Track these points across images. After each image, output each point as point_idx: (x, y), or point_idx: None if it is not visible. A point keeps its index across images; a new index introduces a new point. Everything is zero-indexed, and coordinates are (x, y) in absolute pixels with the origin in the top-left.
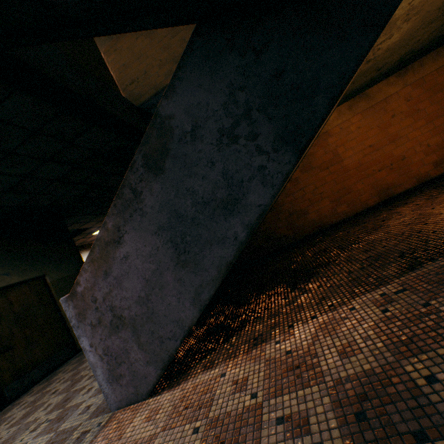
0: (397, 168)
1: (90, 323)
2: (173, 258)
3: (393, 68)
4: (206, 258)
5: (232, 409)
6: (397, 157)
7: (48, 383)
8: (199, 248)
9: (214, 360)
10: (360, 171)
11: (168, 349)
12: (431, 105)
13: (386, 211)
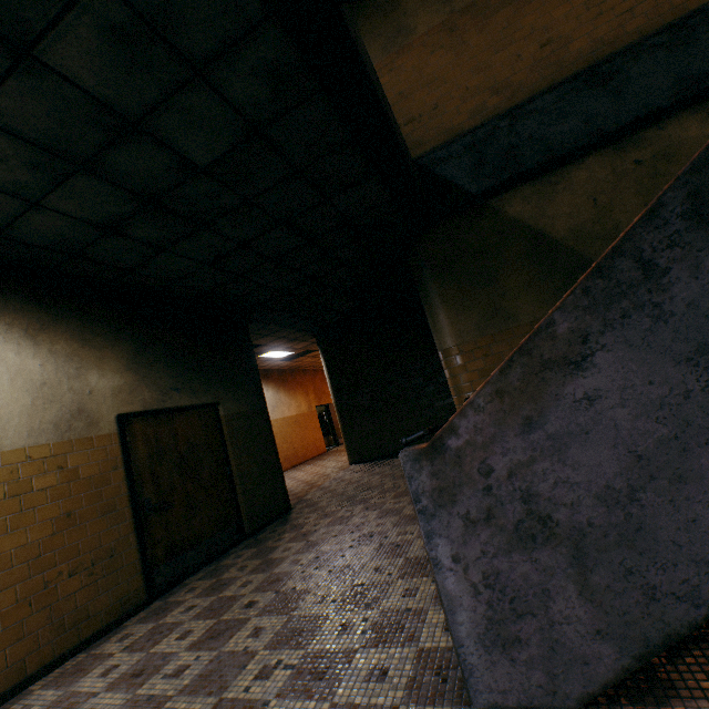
0: None
1: (463, 514)
2: None
3: None
4: None
5: None
6: None
7: (219, 581)
8: None
9: None
10: None
11: (667, 620)
12: None
13: None
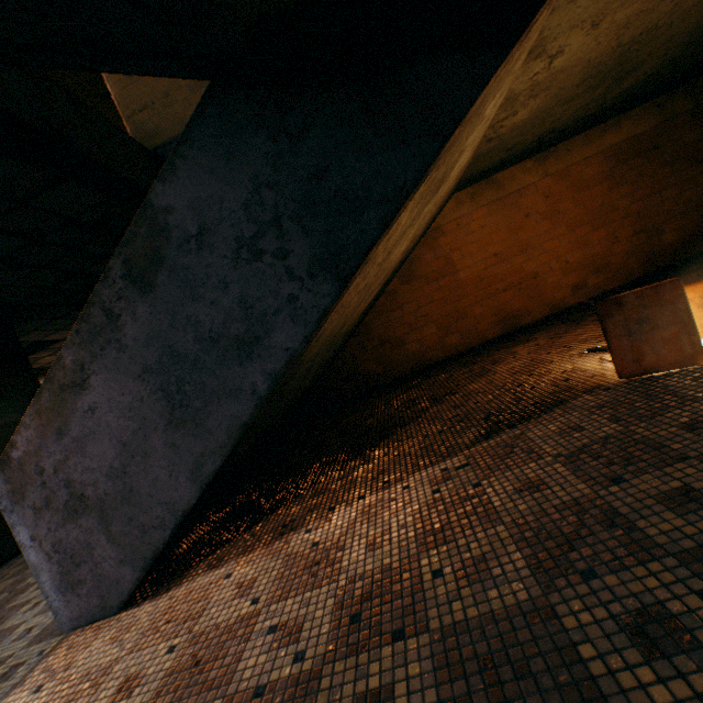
0: (527, 290)
1: (32, 505)
2: (165, 414)
3: (531, 149)
4: (212, 416)
5: (225, 620)
6: (528, 273)
7: None
8: (203, 401)
9: (225, 556)
10: (480, 289)
11: (153, 543)
12: (575, 208)
13: (504, 350)
